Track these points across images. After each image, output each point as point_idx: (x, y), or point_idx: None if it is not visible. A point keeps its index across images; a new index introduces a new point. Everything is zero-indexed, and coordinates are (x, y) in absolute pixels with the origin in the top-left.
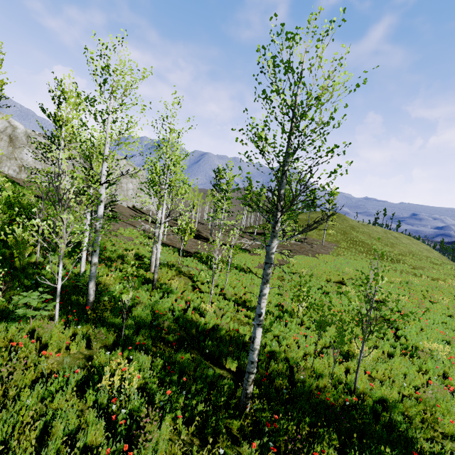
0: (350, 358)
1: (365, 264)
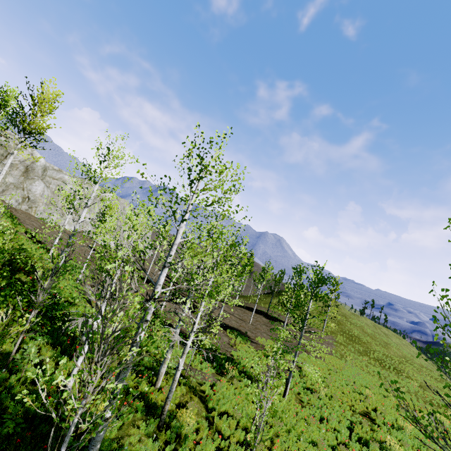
0: None
1: (375, 377)
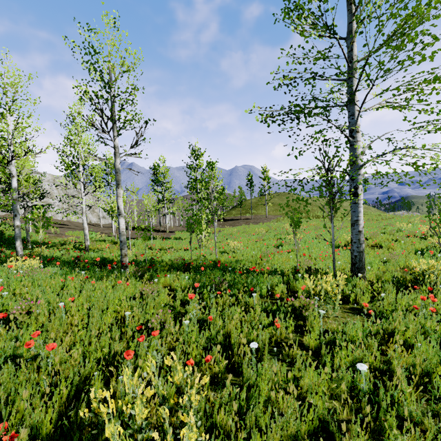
0: (228, 253)
1: None
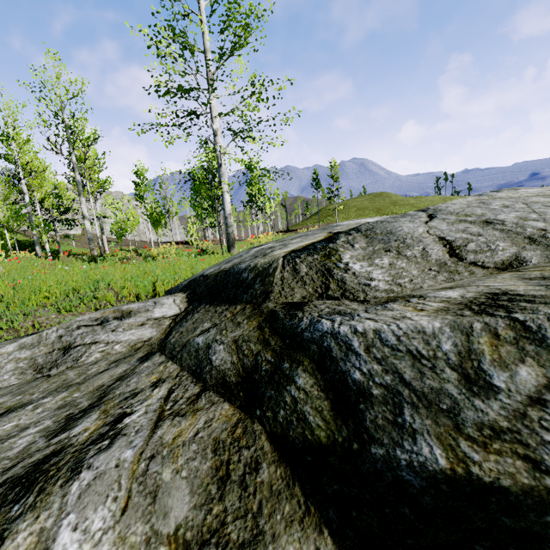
0: None
1: None
